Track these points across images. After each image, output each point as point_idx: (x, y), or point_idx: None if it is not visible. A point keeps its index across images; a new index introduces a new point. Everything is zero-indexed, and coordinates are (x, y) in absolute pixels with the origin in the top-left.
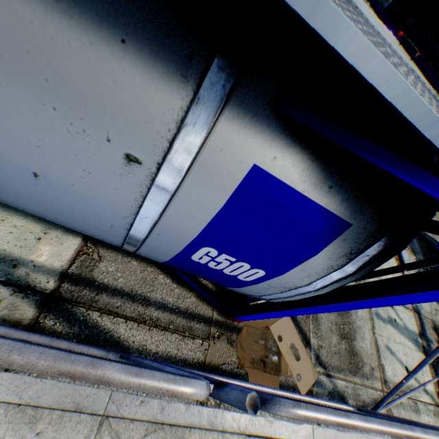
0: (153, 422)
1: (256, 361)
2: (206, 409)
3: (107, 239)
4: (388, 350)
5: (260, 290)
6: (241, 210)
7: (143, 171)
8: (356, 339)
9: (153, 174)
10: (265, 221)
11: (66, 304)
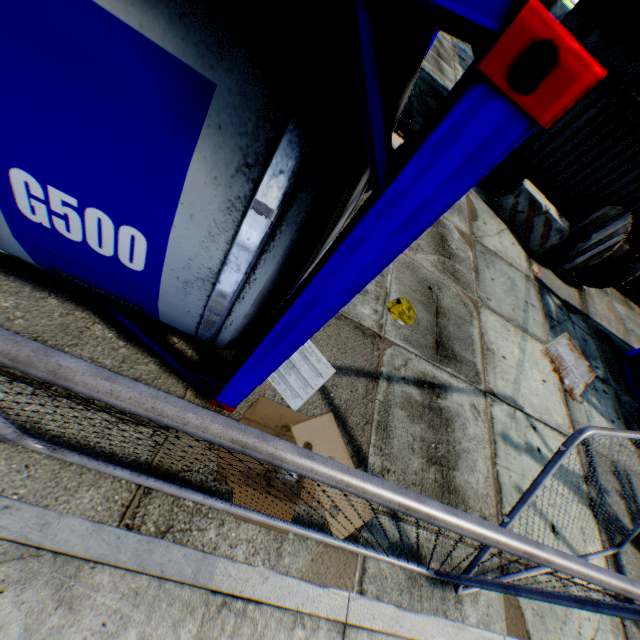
0: (21, 545)
1: (253, 476)
2: (136, 538)
3: None
4: (520, 493)
5: (183, 300)
6: None
7: None
8: (459, 468)
9: None
10: (53, 77)
11: None
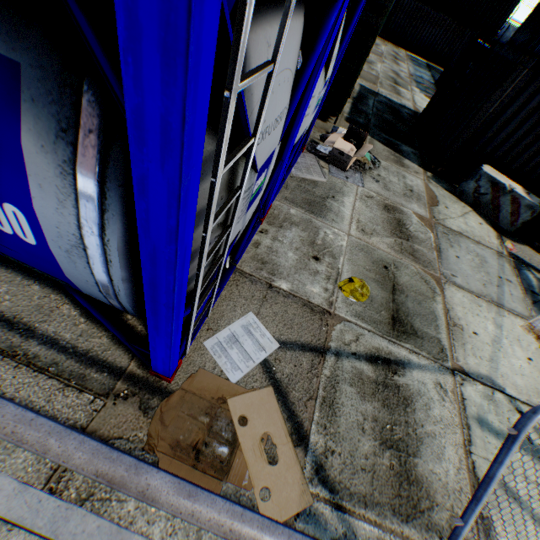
0: None
1: (182, 448)
2: (57, 503)
3: None
4: (507, 492)
5: (77, 269)
6: None
7: None
8: (421, 454)
9: None
10: None
11: None
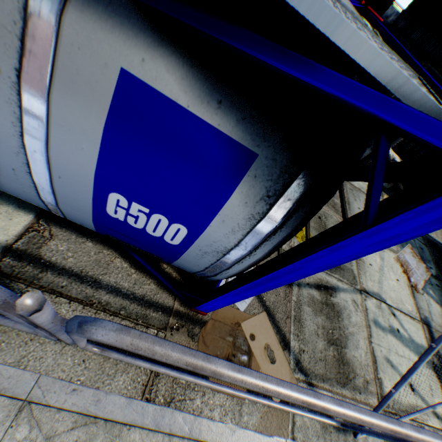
0: (84, 415)
1: None
2: (153, 407)
3: (28, 196)
4: (388, 362)
5: (198, 259)
6: (125, 135)
7: (5, 81)
8: (348, 346)
9: (17, 85)
10: (157, 150)
11: (4, 279)
